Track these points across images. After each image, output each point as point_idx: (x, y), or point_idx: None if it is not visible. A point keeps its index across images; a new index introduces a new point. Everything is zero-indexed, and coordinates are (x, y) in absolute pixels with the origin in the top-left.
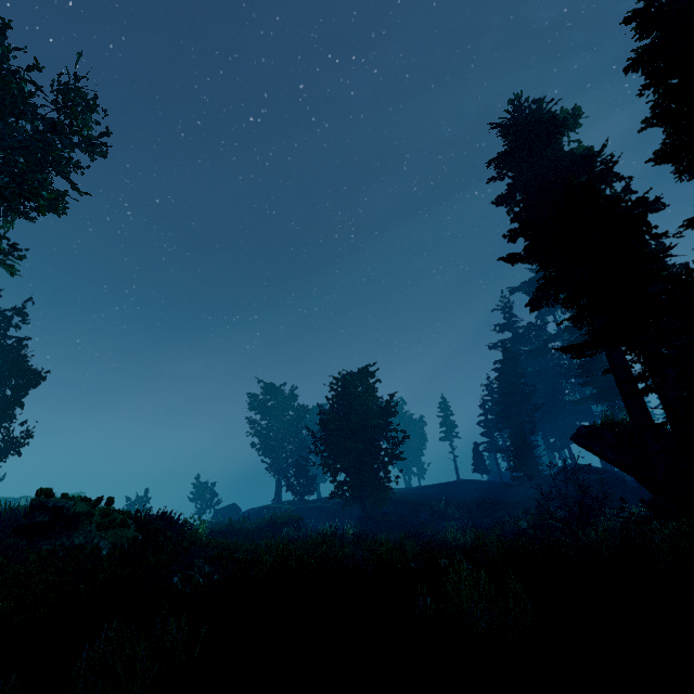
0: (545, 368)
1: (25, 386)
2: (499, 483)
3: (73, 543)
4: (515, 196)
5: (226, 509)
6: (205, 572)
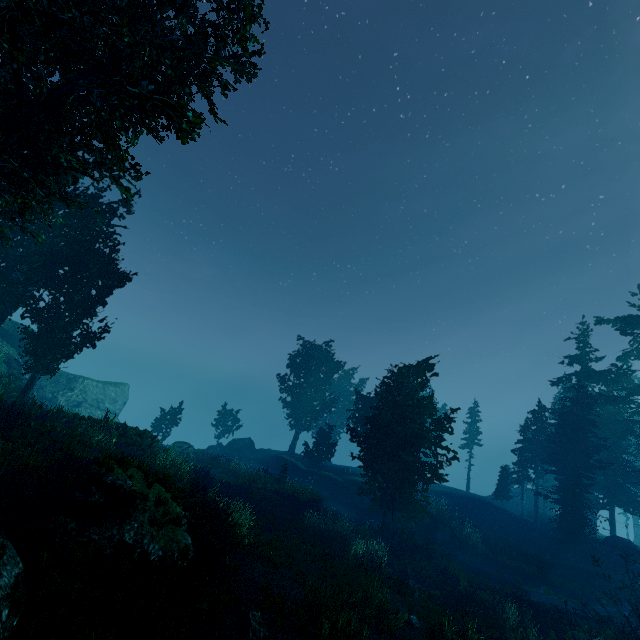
0: (612, 416)
1: (106, 295)
2: (522, 520)
3: (122, 539)
4: None
5: (242, 441)
6: (260, 638)
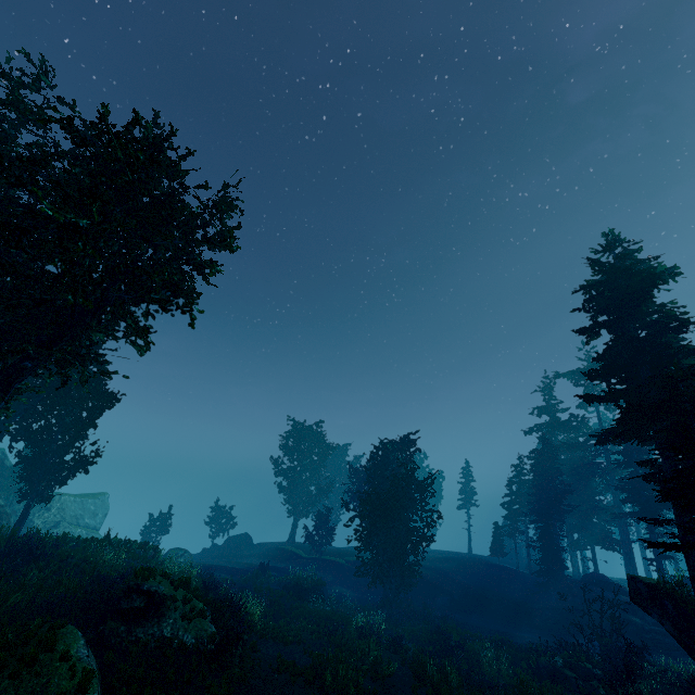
0: (580, 461)
1: (99, 413)
2: (517, 573)
3: (162, 634)
4: (598, 331)
5: (239, 537)
6: (279, 690)
